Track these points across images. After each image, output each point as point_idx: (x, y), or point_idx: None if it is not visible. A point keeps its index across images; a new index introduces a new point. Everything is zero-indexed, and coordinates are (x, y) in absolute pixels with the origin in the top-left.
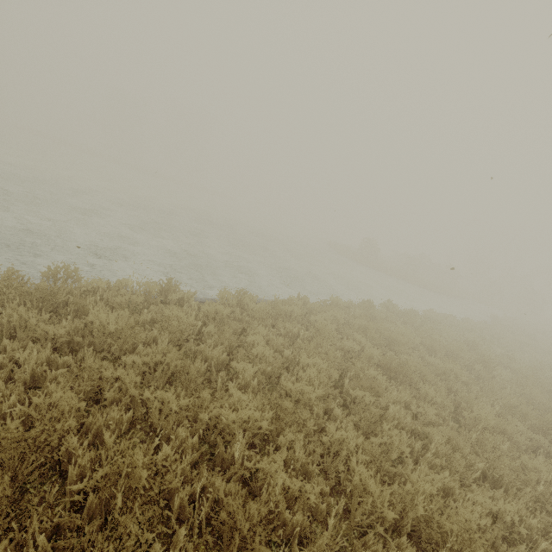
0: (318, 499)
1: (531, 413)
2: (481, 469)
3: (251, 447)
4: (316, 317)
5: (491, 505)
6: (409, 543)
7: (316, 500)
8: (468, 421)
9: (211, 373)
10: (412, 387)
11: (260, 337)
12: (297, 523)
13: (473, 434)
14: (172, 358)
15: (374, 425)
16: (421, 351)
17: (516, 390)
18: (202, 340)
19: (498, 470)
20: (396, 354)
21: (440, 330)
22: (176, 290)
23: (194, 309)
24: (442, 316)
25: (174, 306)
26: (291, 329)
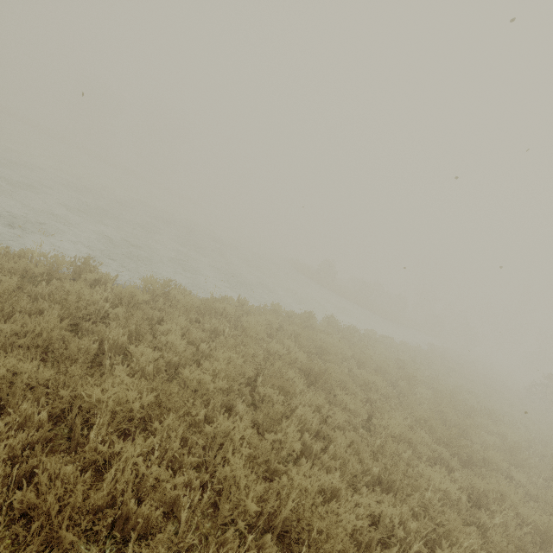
0: (180, 492)
1: (442, 429)
2: (377, 474)
3: (124, 435)
4: (248, 318)
5: (374, 508)
6: (272, 542)
7: (178, 493)
8: (378, 430)
9: (104, 356)
10: (331, 394)
11: (177, 327)
12: (144, 515)
13: (377, 440)
14: (47, 328)
15: (276, 424)
16: (350, 363)
17: (432, 406)
18: (109, 324)
19: (392, 475)
20: (324, 363)
21: (375, 348)
22: (94, 270)
23: (110, 292)
24: (381, 336)
25: (79, 281)
26: (217, 326)
